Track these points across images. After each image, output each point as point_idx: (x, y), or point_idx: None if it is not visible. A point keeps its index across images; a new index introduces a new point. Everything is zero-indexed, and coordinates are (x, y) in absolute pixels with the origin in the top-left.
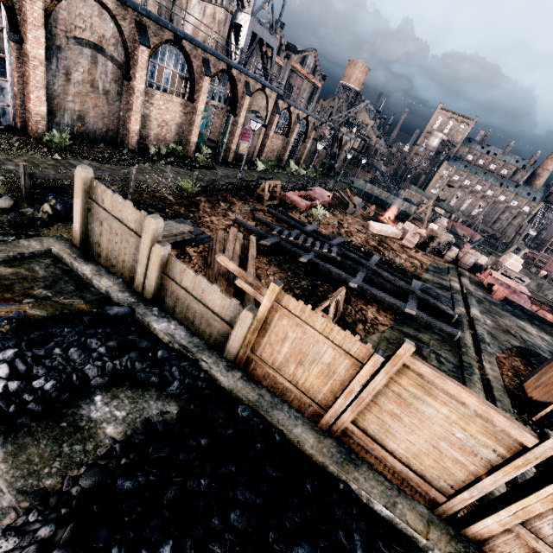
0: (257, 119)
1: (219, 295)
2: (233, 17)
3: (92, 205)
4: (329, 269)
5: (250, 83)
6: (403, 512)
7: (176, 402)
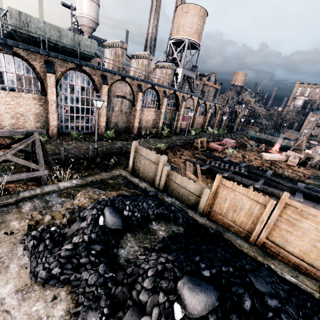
0: (191, 111)
1: (193, 184)
2: (174, 71)
3: (137, 155)
4: (241, 178)
5: (184, 96)
6: (303, 280)
7: (182, 227)
